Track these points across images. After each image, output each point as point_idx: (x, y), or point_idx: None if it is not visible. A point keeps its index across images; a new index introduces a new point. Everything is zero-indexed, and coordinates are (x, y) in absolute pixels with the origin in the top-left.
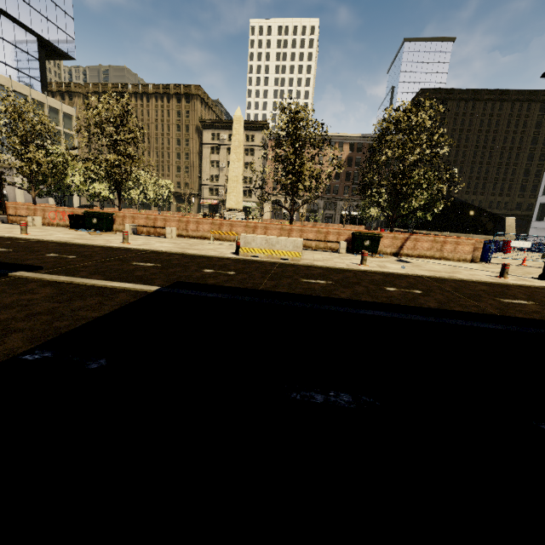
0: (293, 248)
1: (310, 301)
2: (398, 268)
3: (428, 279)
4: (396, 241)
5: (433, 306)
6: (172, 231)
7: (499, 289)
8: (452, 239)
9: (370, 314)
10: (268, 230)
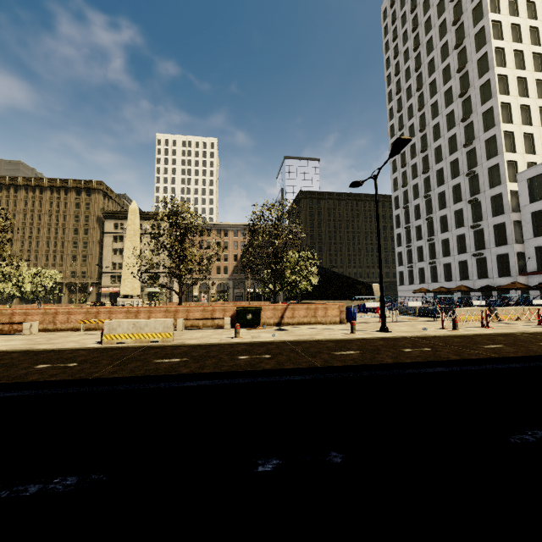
0: (163, 329)
1: (140, 381)
2: (268, 337)
3: (289, 343)
4: (277, 312)
5: (267, 368)
6: (32, 325)
7: (342, 344)
8: (322, 306)
9: (192, 385)
10: (152, 313)
